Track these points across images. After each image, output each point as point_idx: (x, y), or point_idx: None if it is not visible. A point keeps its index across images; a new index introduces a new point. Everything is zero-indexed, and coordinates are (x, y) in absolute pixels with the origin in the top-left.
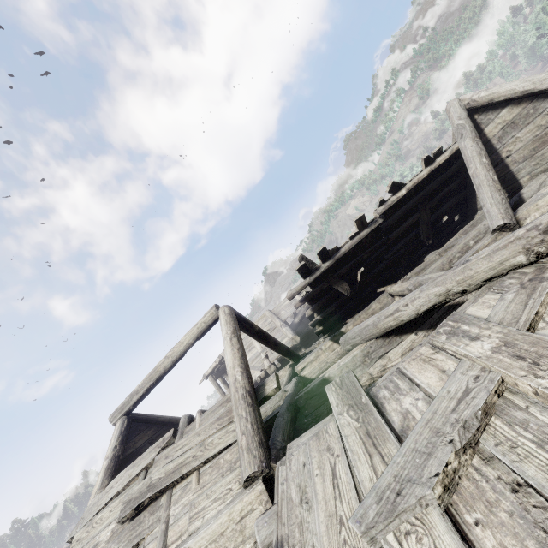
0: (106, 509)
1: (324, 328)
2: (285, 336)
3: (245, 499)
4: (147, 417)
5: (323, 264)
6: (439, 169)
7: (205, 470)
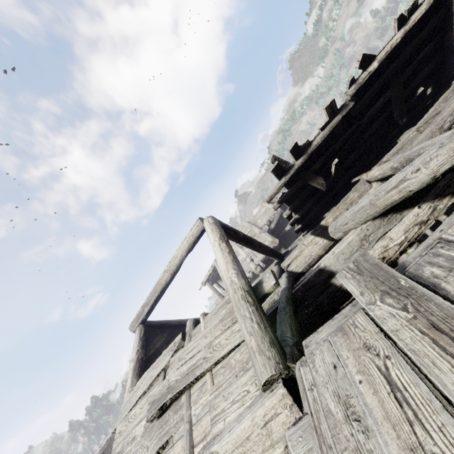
0: (137, 406)
1: (303, 225)
2: (265, 240)
3: (266, 404)
4: (160, 323)
5: (296, 161)
6: (413, 31)
7: (218, 371)
